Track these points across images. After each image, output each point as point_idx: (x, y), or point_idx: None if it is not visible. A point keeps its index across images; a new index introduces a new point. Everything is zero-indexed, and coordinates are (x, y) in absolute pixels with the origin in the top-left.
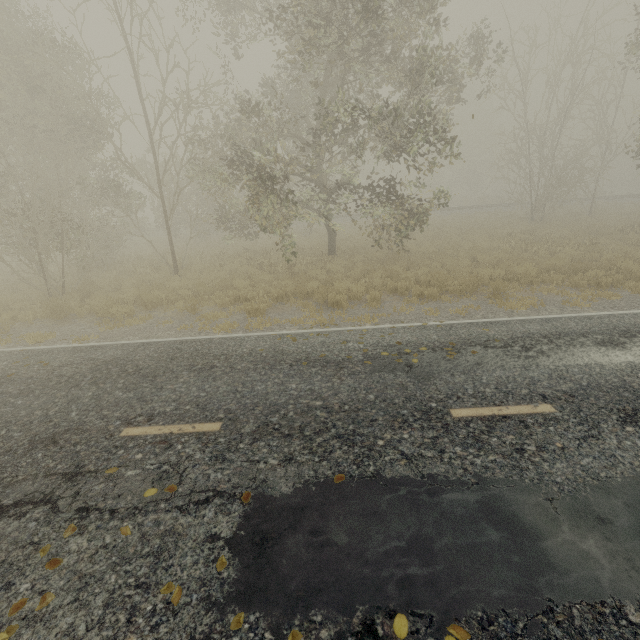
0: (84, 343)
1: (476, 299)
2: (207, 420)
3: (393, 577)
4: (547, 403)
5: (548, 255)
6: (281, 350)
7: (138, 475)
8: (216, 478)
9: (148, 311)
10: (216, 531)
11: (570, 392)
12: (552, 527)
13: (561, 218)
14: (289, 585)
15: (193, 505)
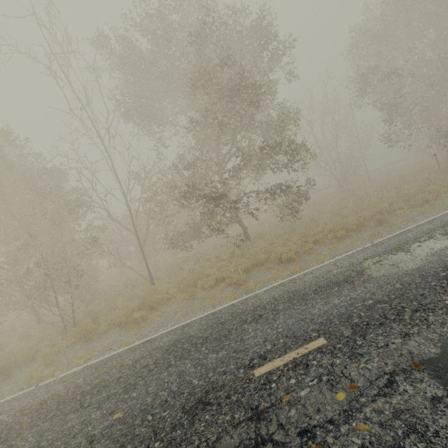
0: (129, 345)
1: (370, 229)
2: (309, 340)
3: None
4: None
5: (378, 200)
6: (294, 290)
7: (311, 391)
8: (374, 366)
9: (155, 311)
10: (430, 395)
11: None
12: None
13: (358, 186)
14: None
15: (386, 388)
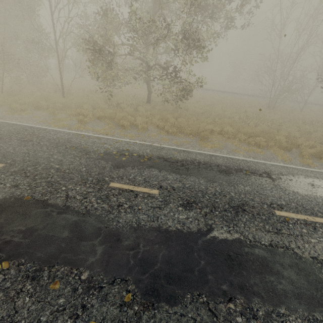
0: None
1: (194, 139)
2: (0, 162)
3: (4, 239)
4: (158, 190)
5: (253, 126)
6: (70, 140)
7: None
8: None
9: (35, 110)
10: None
11: (175, 188)
12: (93, 237)
13: (283, 110)
14: None
15: None
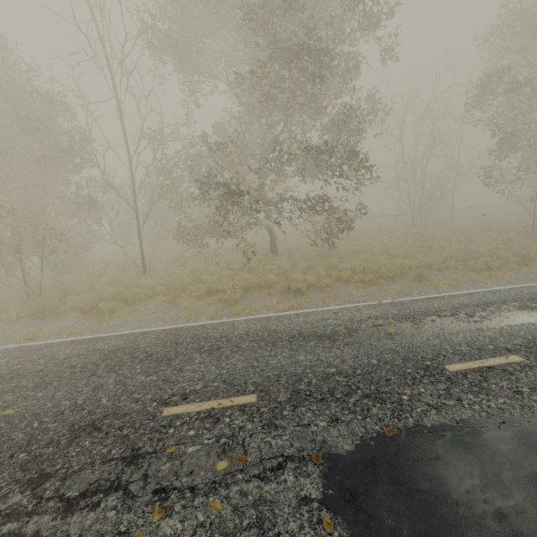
0: (78, 337)
1: (405, 282)
2: (241, 393)
3: (487, 512)
4: (514, 354)
5: (440, 249)
6: (273, 330)
7: (200, 450)
8: (278, 444)
9: (129, 306)
10: (305, 493)
11: (524, 345)
12: None
13: (434, 223)
14: (401, 535)
15: (269, 472)
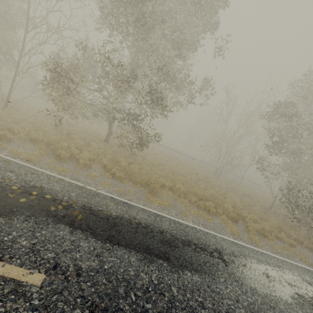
0: None
1: (142, 190)
2: None
3: None
4: (46, 274)
5: (203, 188)
6: None
7: None
8: None
9: None
10: None
11: (83, 270)
12: None
13: (226, 179)
14: None
15: None
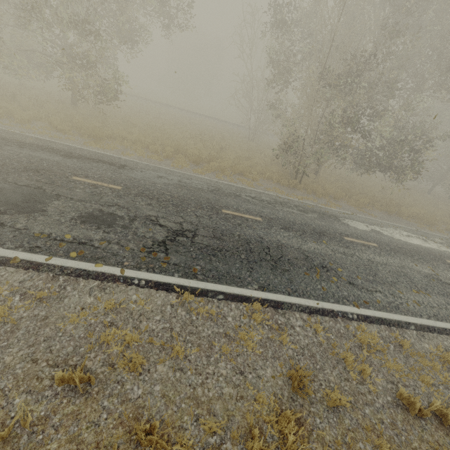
0: None
1: (88, 140)
2: None
3: None
4: None
5: (191, 145)
6: None
7: None
8: None
9: None
10: None
11: None
12: None
13: (262, 143)
14: None
15: None
